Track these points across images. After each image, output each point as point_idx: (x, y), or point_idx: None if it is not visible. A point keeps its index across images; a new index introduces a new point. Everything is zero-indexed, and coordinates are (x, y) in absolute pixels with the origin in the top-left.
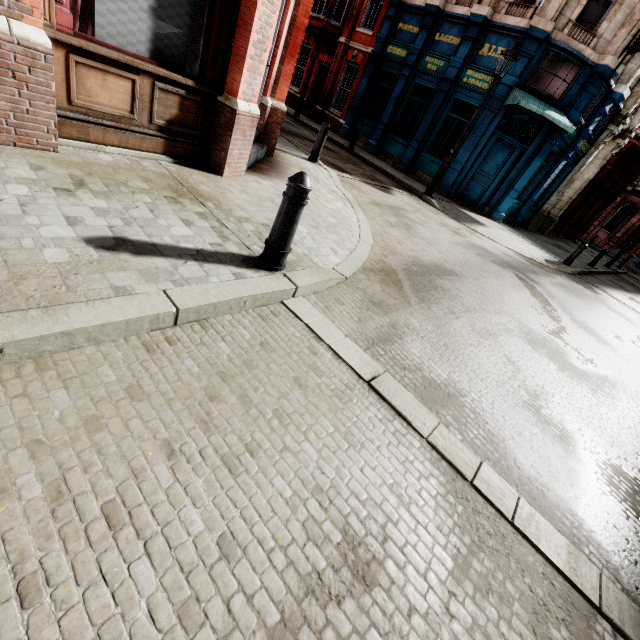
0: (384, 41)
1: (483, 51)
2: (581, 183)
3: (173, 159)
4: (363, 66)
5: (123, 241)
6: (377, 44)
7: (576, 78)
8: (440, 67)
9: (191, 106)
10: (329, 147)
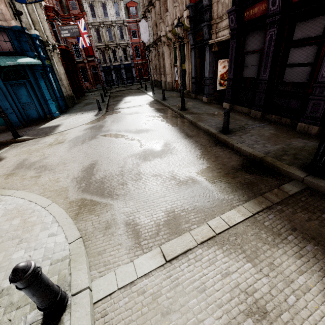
0: None
1: None
2: (64, 76)
3: None
4: None
5: None
6: None
7: (9, 37)
8: None
9: None
10: None
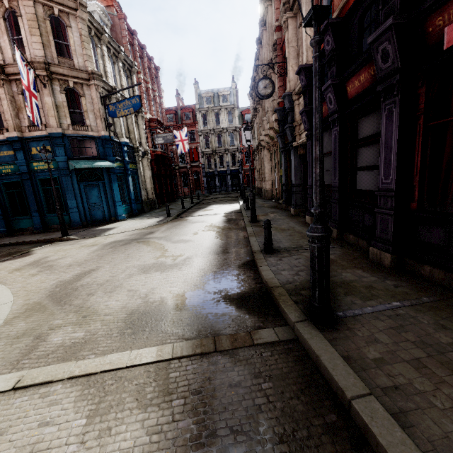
0: None
1: (34, 151)
2: (149, 179)
3: None
4: None
5: None
6: None
7: (97, 144)
8: (13, 169)
9: None
10: None
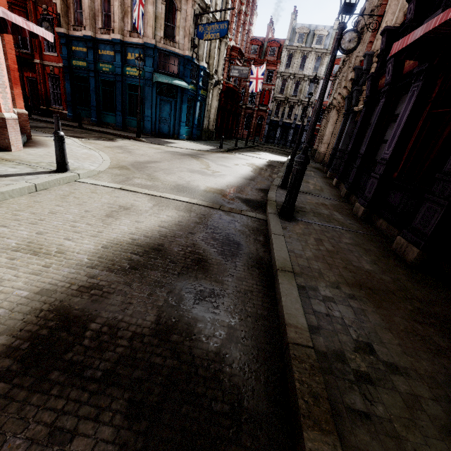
0: (68, 58)
1: (129, 57)
2: (214, 110)
3: None
4: (62, 75)
5: None
6: (64, 61)
7: (179, 63)
8: (111, 68)
9: None
10: (65, 129)
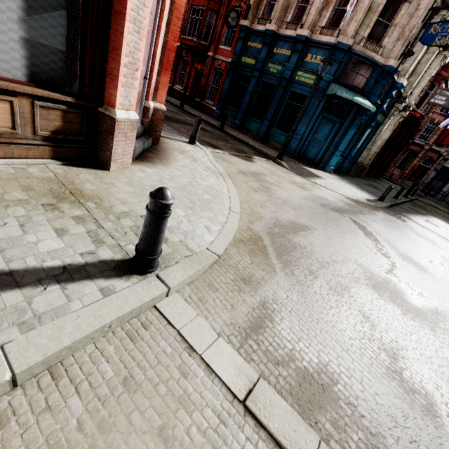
0: (239, 54)
1: (307, 59)
2: (381, 142)
3: (62, 161)
4: (226, 71)
5: None
6: (234, 56)
7: (372, 74)
8: (279, 70)
9: (74, 117)
10: (205, 128)
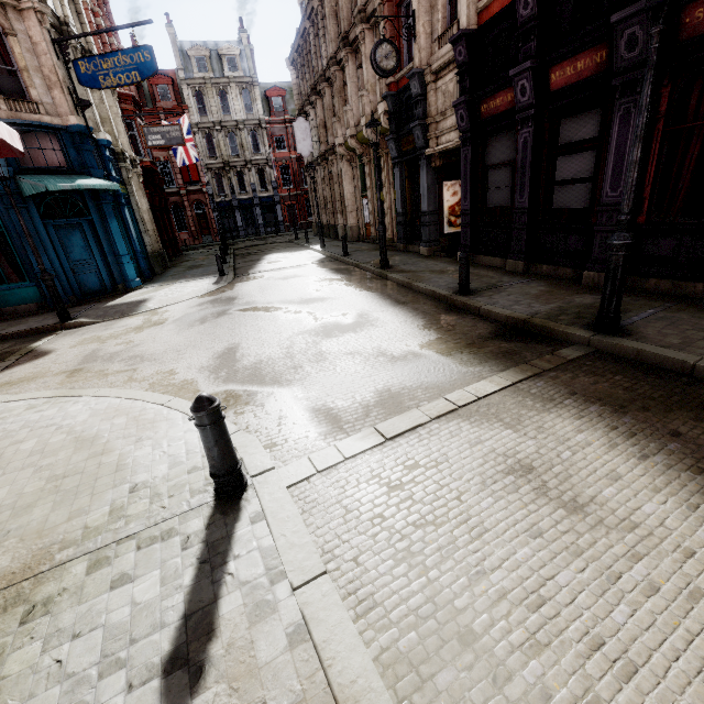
0: None
1: None
2: (148, 215)
3: None
4: None
5: (176, 660)
6: None
7: (63, 143)
8: None
9: None
10: None
